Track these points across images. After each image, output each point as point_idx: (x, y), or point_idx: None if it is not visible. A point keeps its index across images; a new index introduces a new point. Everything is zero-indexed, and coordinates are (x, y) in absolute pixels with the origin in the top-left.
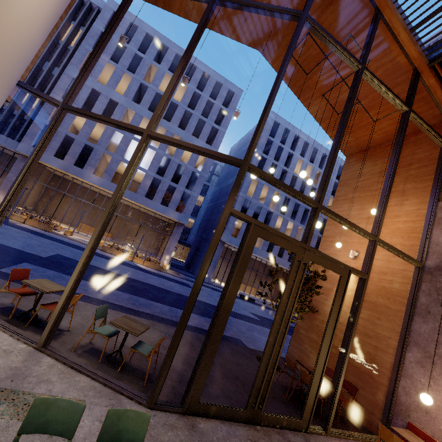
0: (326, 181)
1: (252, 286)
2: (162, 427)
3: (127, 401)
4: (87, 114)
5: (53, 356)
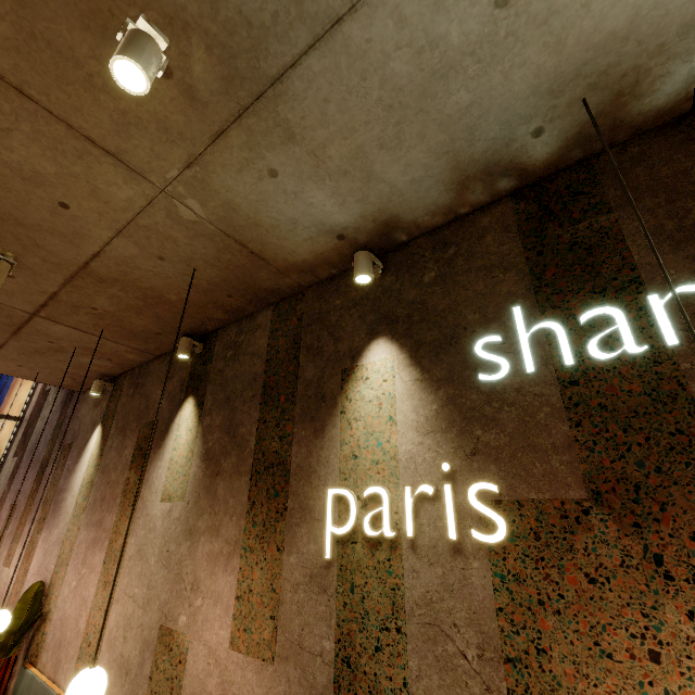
0: None
1: None
2: None
3: None
4: None
5: None
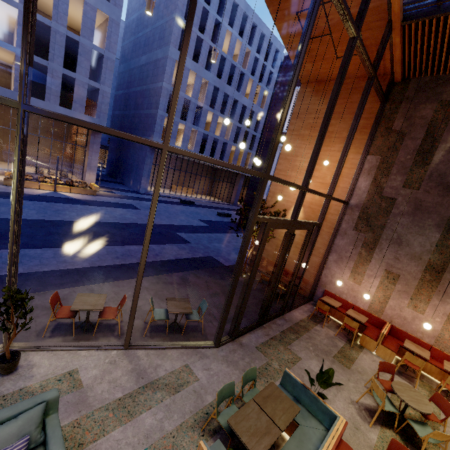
0: (313, 168)
1: (188, 188)
2: (230, 353)
3: (204, 350)
4: (74, 123)
5: (141, 348)
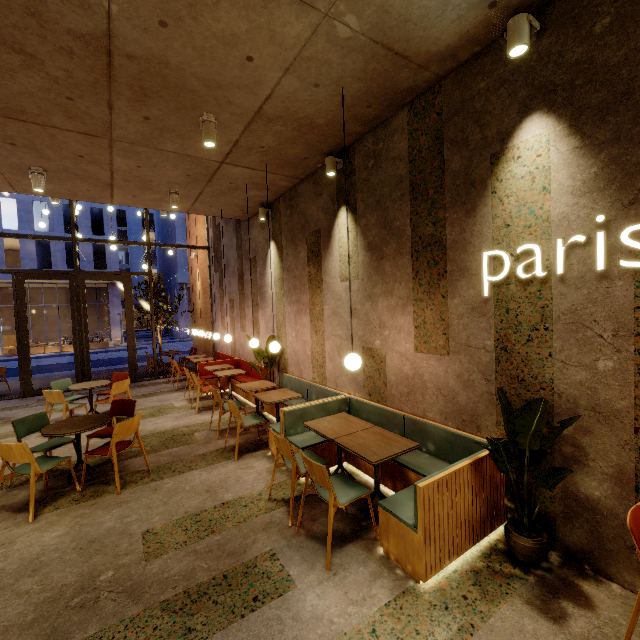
0: (71, 219)
1: None
2: None
3: None
4: None
5: None
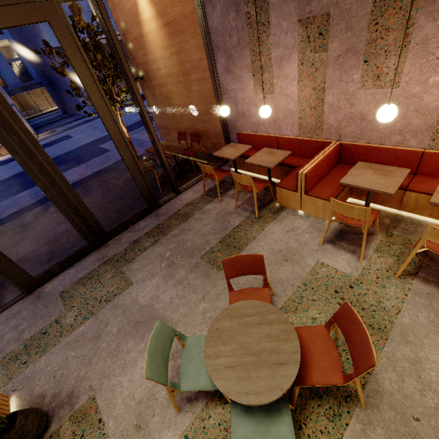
0: None
1: None
2: (4, 323)
3: None
4: None
5: None
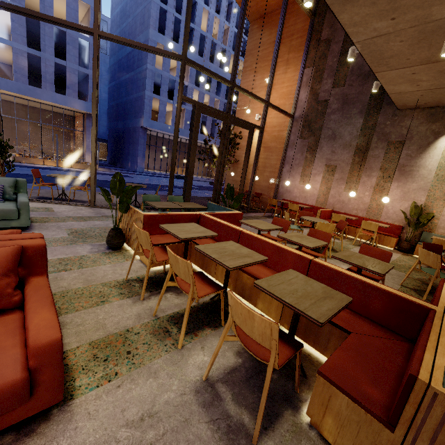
0: (236, 65)
1: (183, 167)
2: None
3: None
4: (25, 12)
5: (104, 208)
